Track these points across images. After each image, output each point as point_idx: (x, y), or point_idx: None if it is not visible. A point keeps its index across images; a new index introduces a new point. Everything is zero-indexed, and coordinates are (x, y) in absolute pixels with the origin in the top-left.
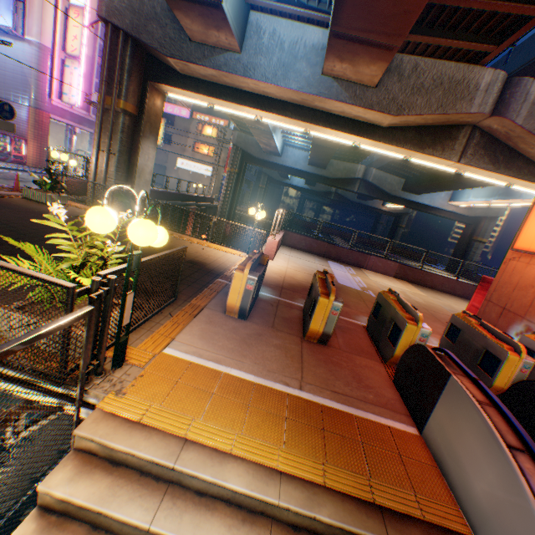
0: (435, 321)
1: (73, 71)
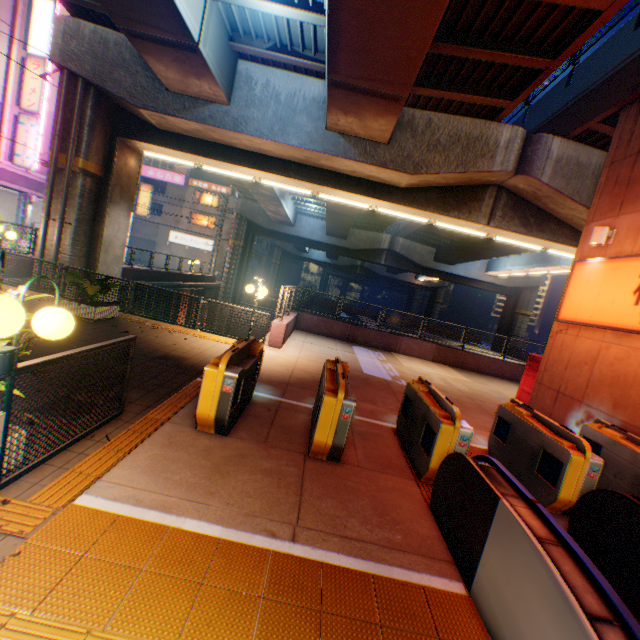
0: (483, 413)
1: (29, 129)
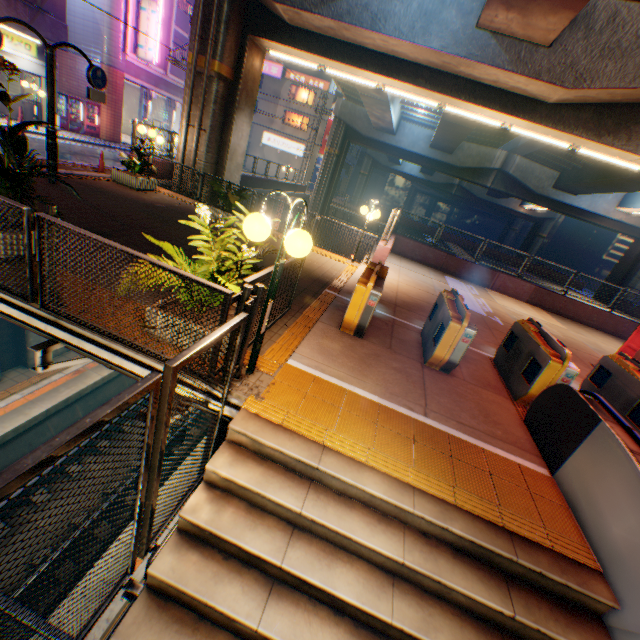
0: (576, 361)
1: (149, 16)
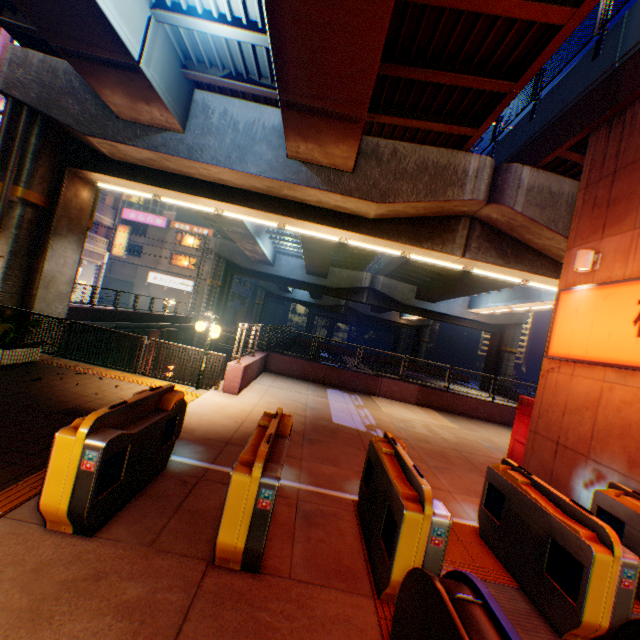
0: (472, 469)
1: None
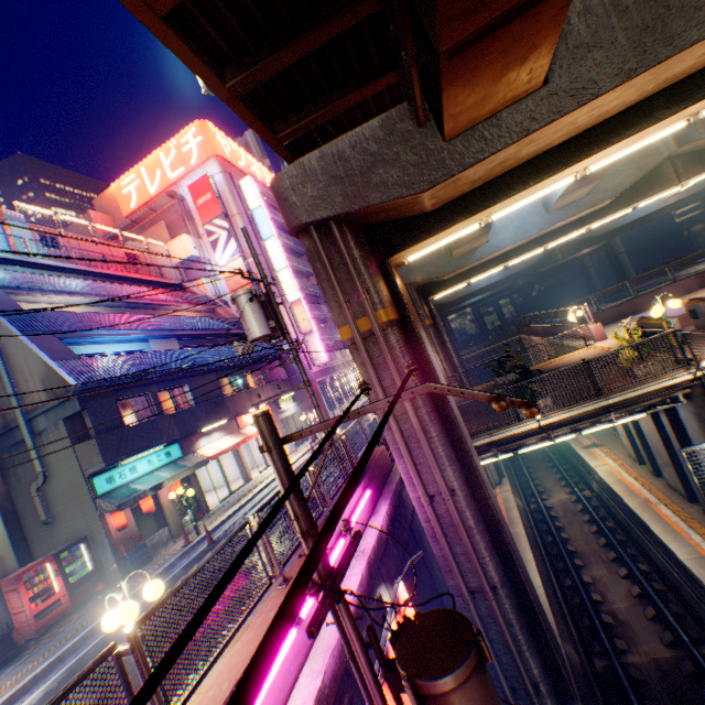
0: None
1: (312, 341)
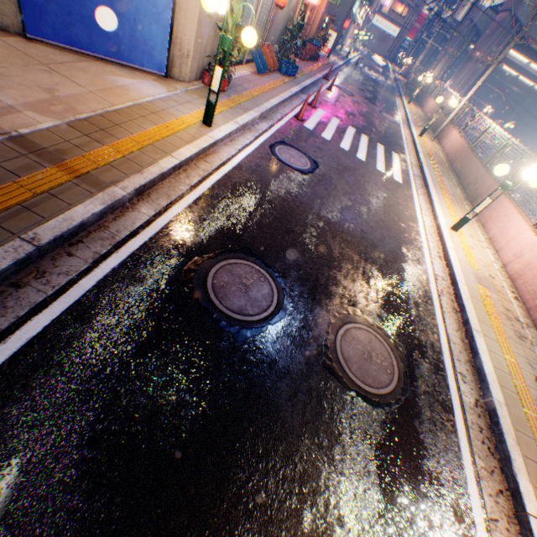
0: None
1: None
